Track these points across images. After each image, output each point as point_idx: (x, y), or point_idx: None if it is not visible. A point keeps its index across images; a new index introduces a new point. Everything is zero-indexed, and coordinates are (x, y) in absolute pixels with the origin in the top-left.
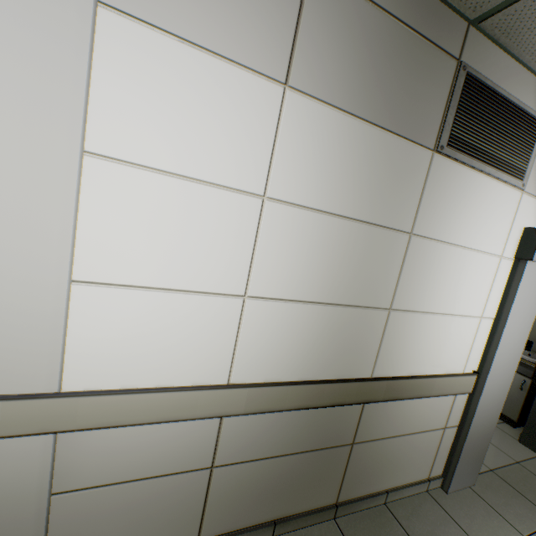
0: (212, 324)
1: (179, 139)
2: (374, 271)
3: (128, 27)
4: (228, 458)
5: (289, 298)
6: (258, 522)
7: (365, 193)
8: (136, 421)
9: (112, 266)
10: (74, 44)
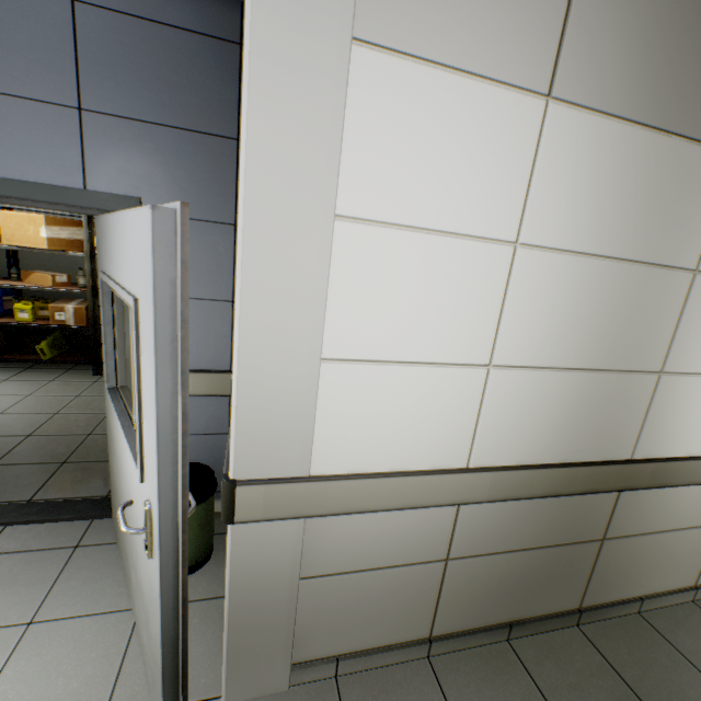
0: (453, 400)
1: (427, 186)
2: (644, 325)
3: (379, 61)
4: (463, 550)
5: (538, 365)
6: (491, 622)
7: (639, 223)
8: (380, 507)
9: (356, 341)
10: (330, 95)
